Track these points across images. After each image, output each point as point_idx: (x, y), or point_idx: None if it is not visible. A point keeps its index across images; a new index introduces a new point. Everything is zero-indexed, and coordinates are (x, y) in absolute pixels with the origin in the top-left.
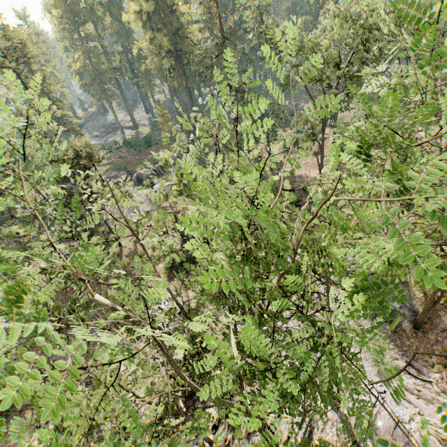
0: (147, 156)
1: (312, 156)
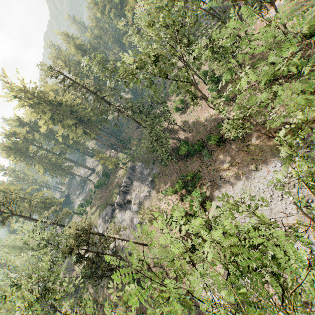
0: (112, 185)
1: (200, 101)
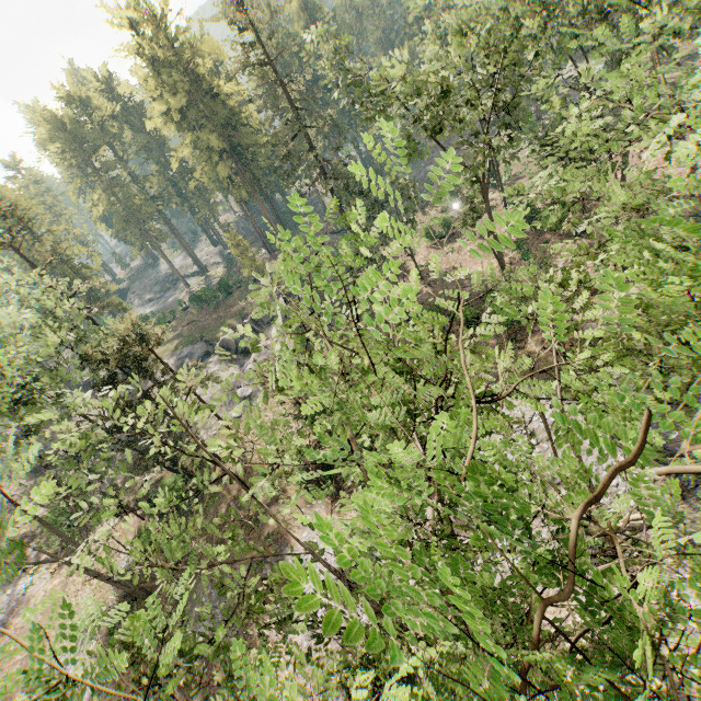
0: (228, 310)
1: (479, 241)
